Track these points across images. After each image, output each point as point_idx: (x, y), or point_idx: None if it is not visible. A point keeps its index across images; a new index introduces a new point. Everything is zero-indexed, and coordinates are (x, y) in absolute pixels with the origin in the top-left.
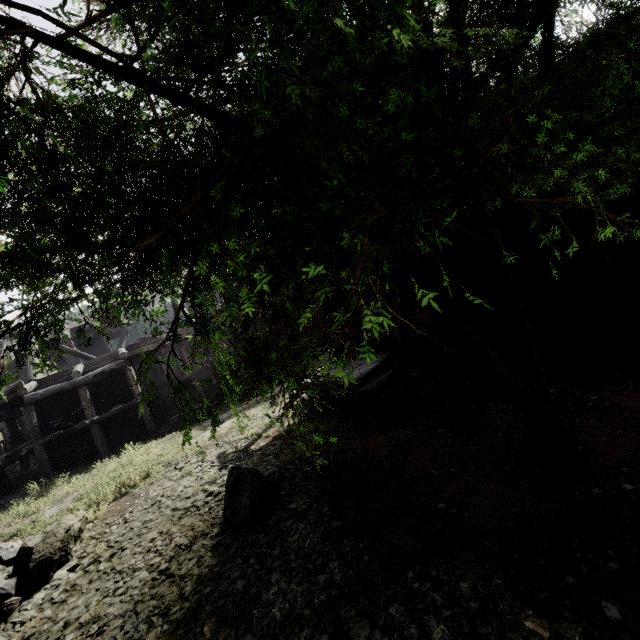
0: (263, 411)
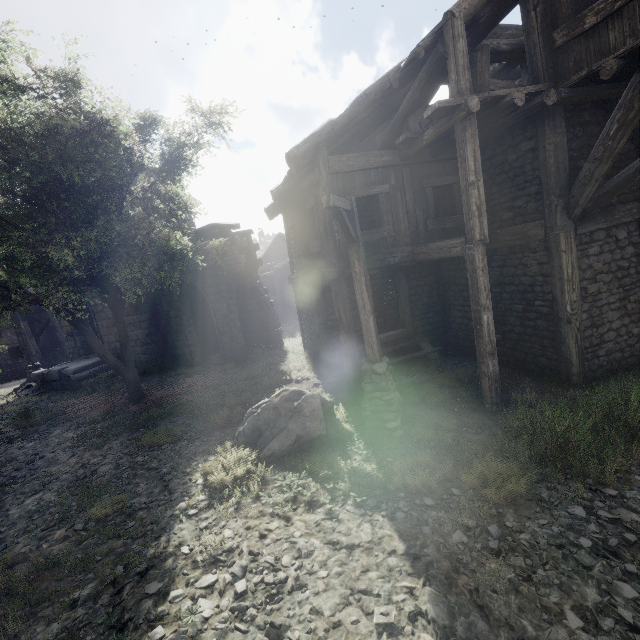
0: None
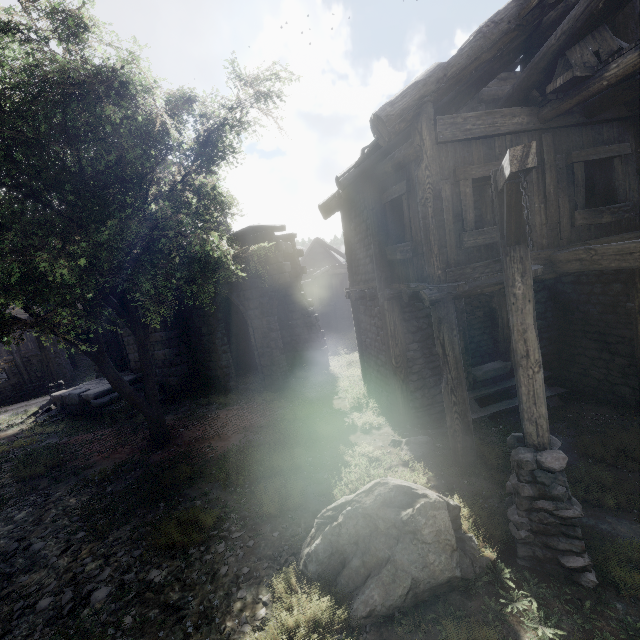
0: (6, 418)
